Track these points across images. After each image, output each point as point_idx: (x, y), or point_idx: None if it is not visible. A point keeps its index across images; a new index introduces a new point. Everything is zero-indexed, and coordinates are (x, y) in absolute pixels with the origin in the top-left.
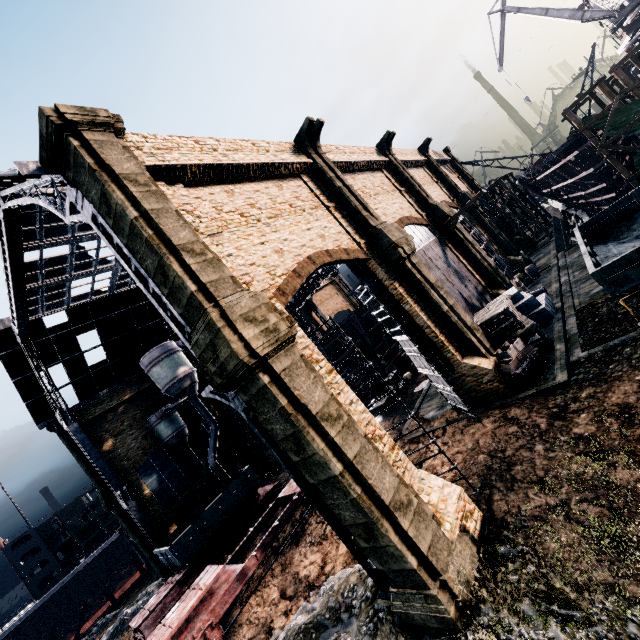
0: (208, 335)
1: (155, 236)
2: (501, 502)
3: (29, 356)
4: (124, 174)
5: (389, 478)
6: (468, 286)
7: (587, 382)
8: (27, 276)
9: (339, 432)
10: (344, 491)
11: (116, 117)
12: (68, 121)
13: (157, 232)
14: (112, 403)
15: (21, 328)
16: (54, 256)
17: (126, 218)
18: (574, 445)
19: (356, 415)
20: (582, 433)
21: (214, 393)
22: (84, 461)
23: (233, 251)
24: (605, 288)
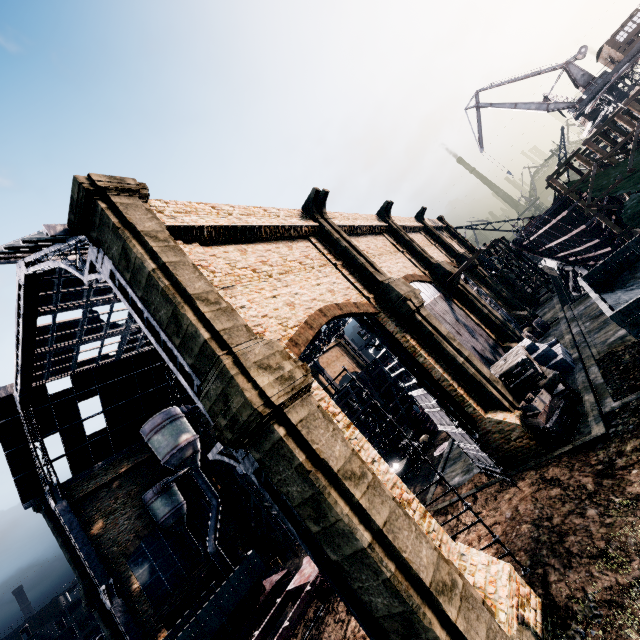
0: (220, 384)
1: (171, 286)
2: (560, 584)
3: (26, 425)
4: (145, 231)
5: (426, 551)
6: (479, 339)
7: (629, 434)
8: (37, 340)
9: (364, 493)
10: (374, 569)
11: (142, 185)
12: (98, 187)
13: (173, 283)
14: (107, 477)
15: (23, 394)
16: (67, 320)
17: (144, 270)
18: (633, 507)
19: (379, 475)
20: (639, 492)
21: (222, 454)
22: (69, 547)
23: (246, 303)
24: (627, 330)
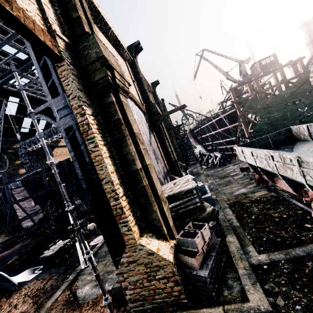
0: None
1: None
2: None
3: None
4: None
5: None
6: (159, 164)
7: None
8: None
9: None
10: None
11: None
12: None
13: None
14: None
15: None
16: None
17: None
18: None
19: None
20: None
21: None
22: None
23: None
24: None
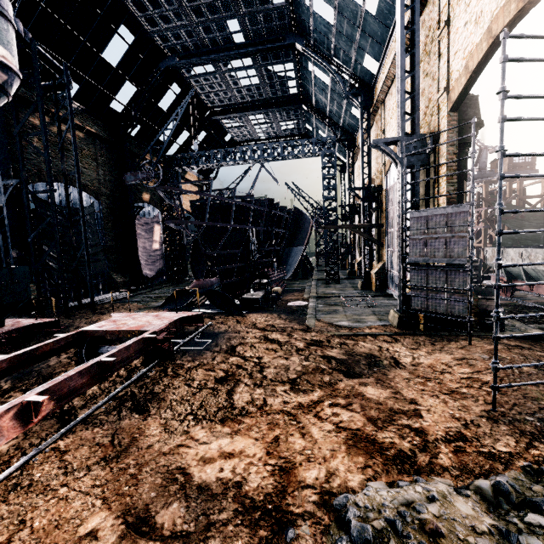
0: None
1: None
2: None
3: None
4: None
5: None
6: (396, 240)
7: None
8: None
9: None
10: None
11: None
12: None
13: None
14: None
15: None
16: None
17: None
18: None
19: None
20: None
21: None
22: None
23: None
24: None
